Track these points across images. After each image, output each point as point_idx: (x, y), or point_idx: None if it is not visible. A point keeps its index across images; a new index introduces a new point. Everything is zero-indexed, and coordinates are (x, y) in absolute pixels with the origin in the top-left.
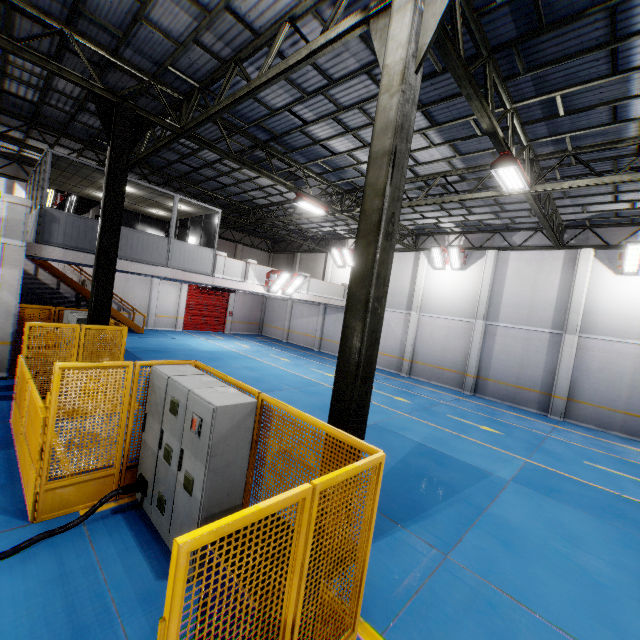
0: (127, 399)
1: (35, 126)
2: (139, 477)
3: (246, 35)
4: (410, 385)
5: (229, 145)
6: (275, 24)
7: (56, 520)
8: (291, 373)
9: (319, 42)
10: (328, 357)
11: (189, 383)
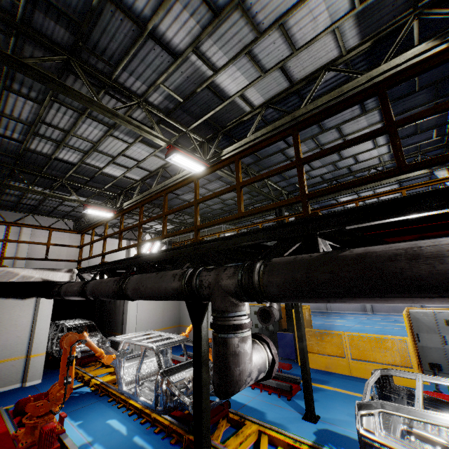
0: (410, 327)
1: (181, 213)
2: (430, 363)
3: (345, 172)
4: (385, 317)
5: (299, 208)
6: (363, 168)
7: (424, 387)
8: (323, 324)
9: (402, 177)
10: (311, 312)
11: (448, 311)
